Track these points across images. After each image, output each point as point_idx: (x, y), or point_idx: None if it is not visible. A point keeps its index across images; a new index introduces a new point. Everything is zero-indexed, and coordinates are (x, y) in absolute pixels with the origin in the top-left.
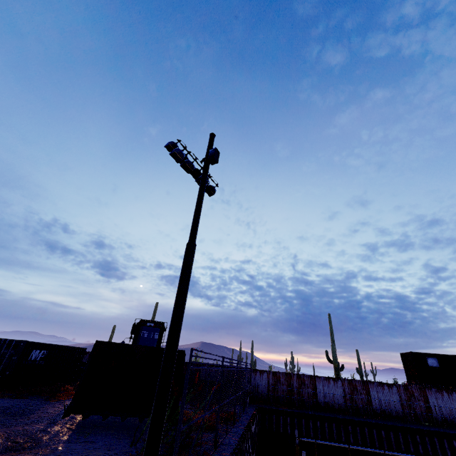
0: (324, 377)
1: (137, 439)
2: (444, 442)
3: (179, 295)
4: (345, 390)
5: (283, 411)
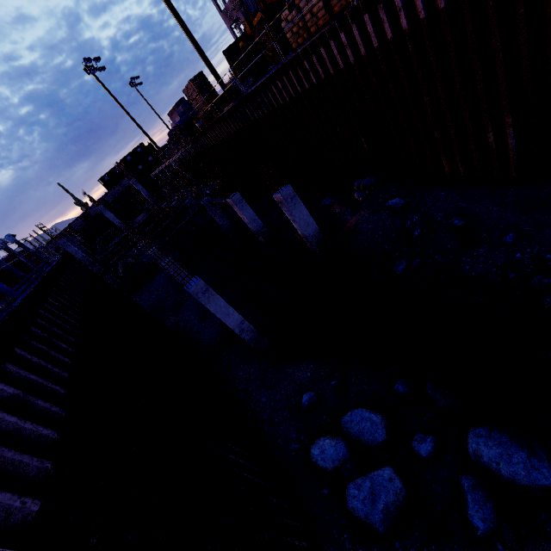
0: (73, 222)
1: None
2: (111, 211)
3: None
4: (82, 219)
5: None
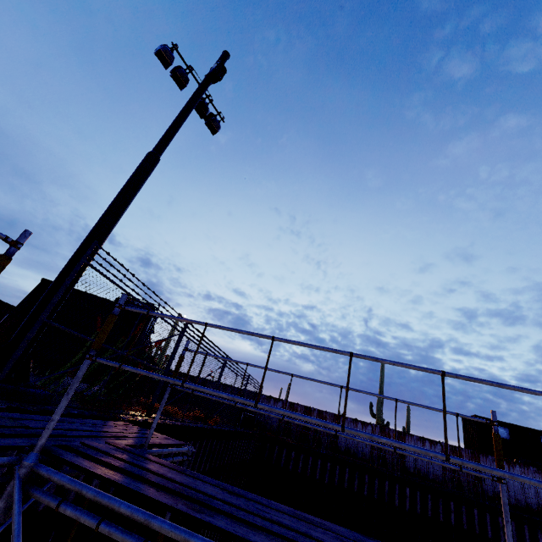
0: (351, 418)
1: (60, 389)
2: (487, 516)
3: (114, 200)
4: None
5: (288, 444)
